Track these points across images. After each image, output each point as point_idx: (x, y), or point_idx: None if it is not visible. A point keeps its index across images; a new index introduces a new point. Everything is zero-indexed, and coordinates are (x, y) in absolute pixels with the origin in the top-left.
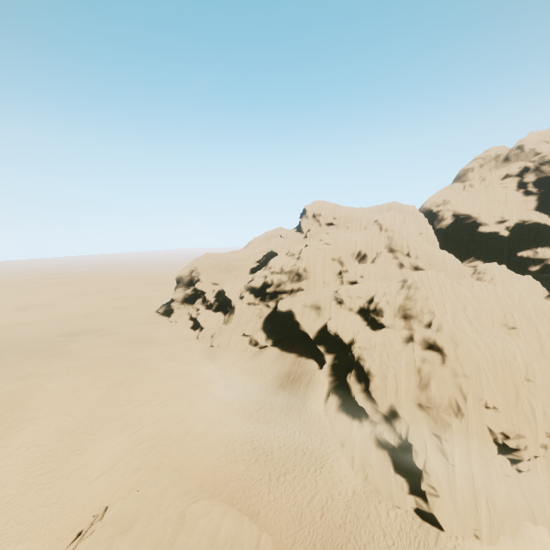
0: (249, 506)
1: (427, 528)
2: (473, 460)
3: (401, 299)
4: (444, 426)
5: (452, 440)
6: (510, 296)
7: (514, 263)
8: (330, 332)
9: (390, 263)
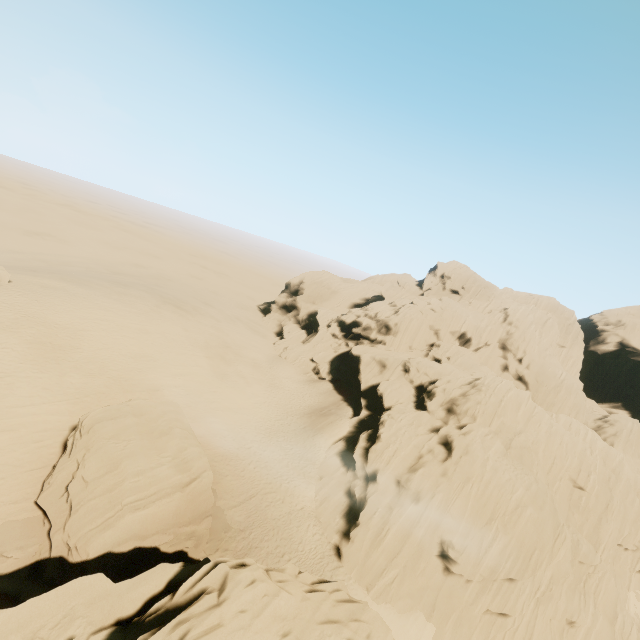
0: (223, 468)
1: (334, 559)
2: (409, 543)
3: (458, 393)
4: (403, 505)
5: (399, 517)
6: (609, 457)
7: None
8: (378, 391)
9: (495, 360)
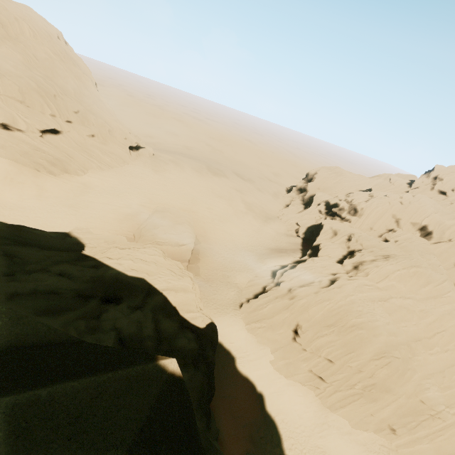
0: (208, 253)
1: (237, 306)
2: (278, 317)
3: (370, 259)
4: (283, 298)
5: (277, 302)
6: None
7: None
8: (319, 246)
9: (452, 255)
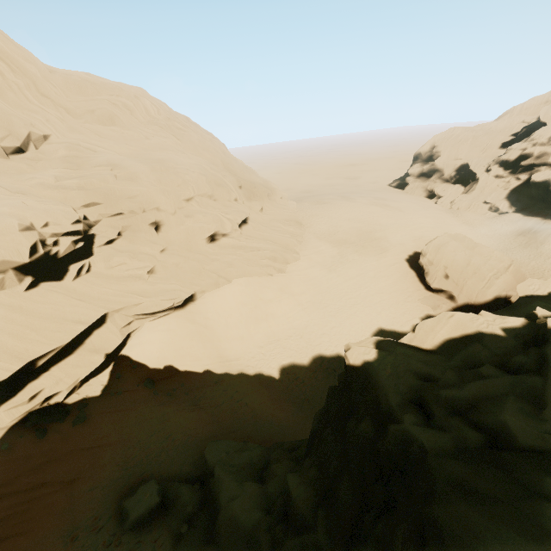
0: None
1: None
2: None
3: None
4: None
5: None
6: None
7: None
8: None
9: None
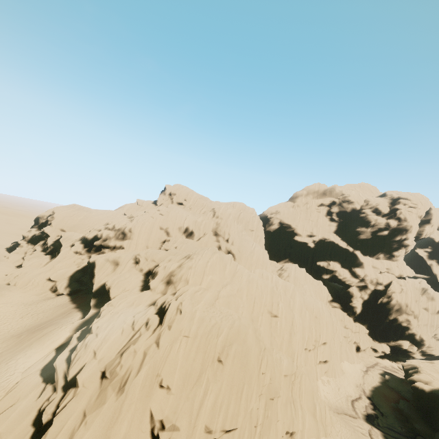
0: None
1: None
2: None
3: (176, 266)
4: (99, 404)
5: (91, 423)
6: (287, 289)
7: (314, 270)
8: (106, 286)
9: (212, 244)
